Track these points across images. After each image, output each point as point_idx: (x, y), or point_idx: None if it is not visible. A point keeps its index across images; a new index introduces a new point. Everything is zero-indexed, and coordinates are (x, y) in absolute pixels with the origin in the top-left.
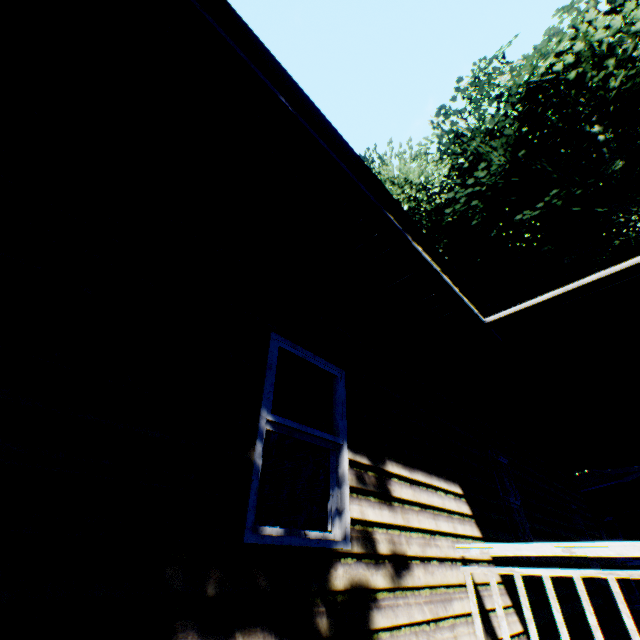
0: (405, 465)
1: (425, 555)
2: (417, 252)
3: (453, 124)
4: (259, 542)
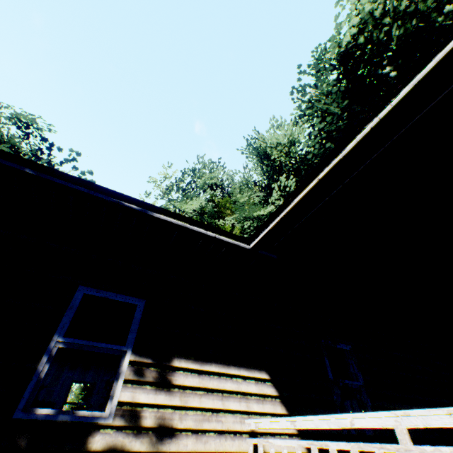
0: (197, 360)
1: (201, 428)
2: (160, 219)
3: (304, 96)
4: (25, 418)
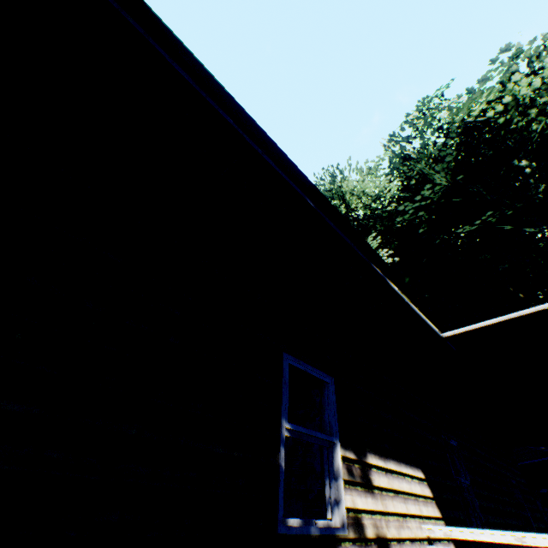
0: (380, 456)
1: (400, 536)
2: (393, 290)
3: (402, 148)
4: (287, 532)
